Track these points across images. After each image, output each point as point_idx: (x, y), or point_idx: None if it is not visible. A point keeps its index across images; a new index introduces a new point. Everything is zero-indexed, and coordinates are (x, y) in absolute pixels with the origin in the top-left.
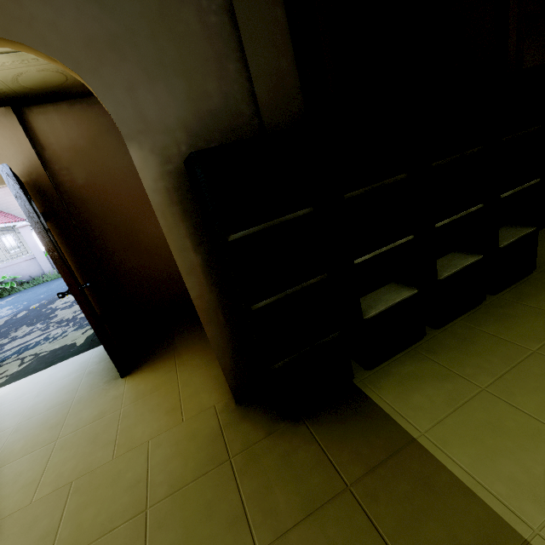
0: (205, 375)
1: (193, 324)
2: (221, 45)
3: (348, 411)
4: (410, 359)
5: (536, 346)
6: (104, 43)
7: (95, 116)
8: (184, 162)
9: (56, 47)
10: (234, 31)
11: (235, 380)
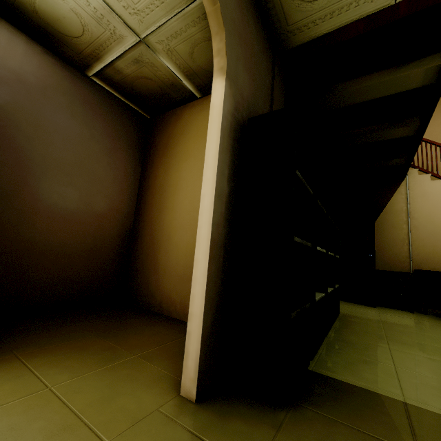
0: (107, 376)
1: (39, 326)
2: (267, 93)
3: (333, 390)
4: (331, 353)
5: (386, 345)
6: (237, 30)
7: (62, 76)
8: (255, 116)
9: (222, 1)
10: (271, 95)
11: (205, 355)
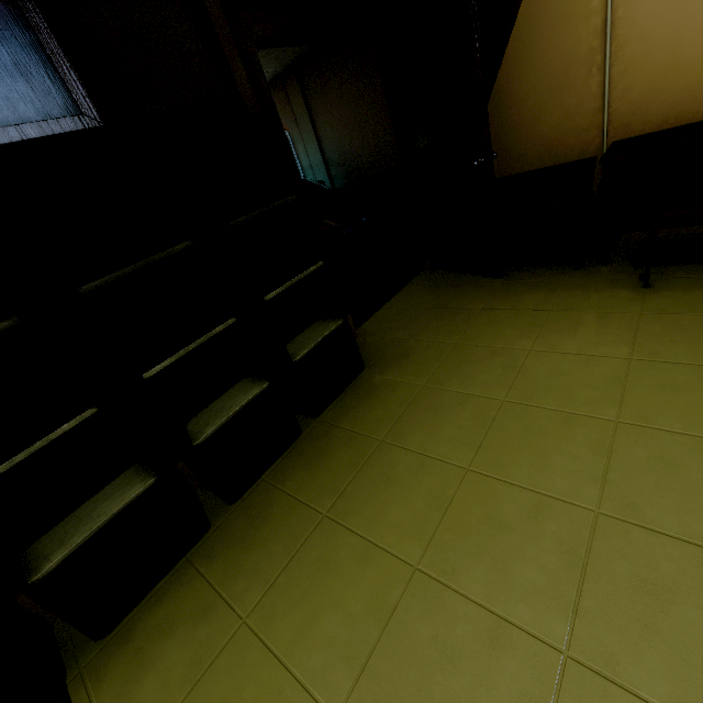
0: None
1: None
2: None
3: None
4: (175, 586)
5: (329, 504)
6: None
7: None
8: None
9: None
10: None
11: None
